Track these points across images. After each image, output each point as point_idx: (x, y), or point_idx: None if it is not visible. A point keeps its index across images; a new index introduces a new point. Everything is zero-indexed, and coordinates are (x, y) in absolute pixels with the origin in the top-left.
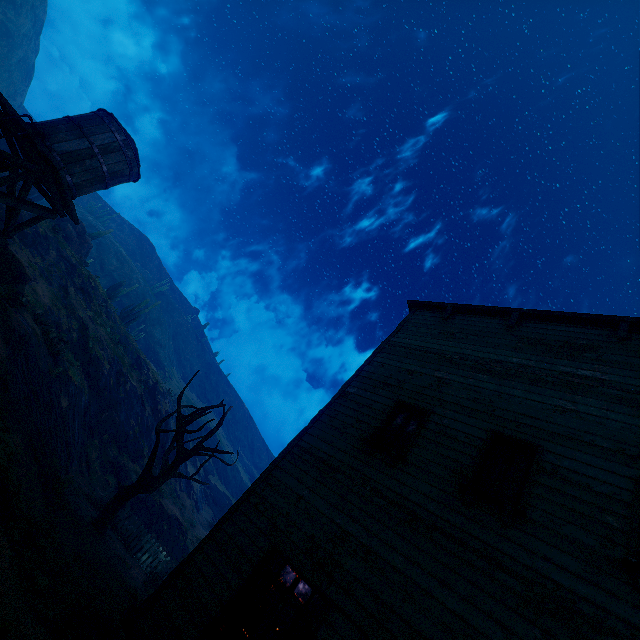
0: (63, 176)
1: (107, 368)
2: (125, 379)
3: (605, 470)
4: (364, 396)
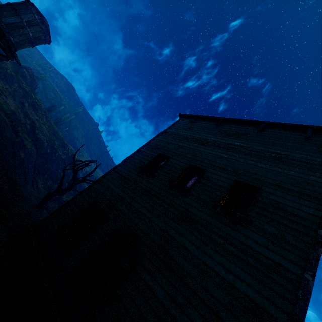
0: (7, 37)
1: (46, 144)
2: (56, 151)
3: (226, 177)
4: (146, 152)
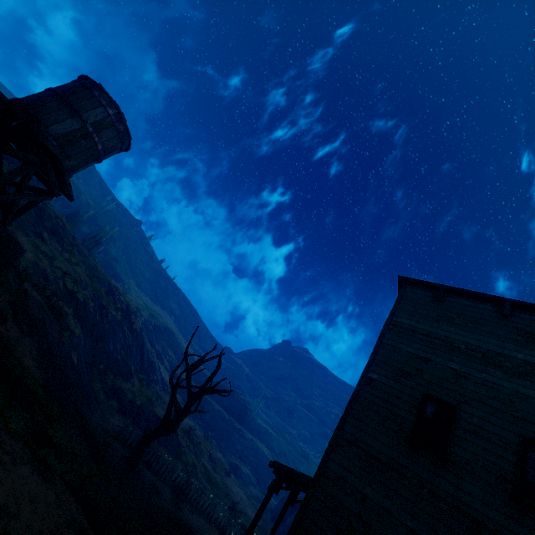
0: (65, 165)
1: (92, 306)
2: (106, 311)
3: None
4: (388, 384)
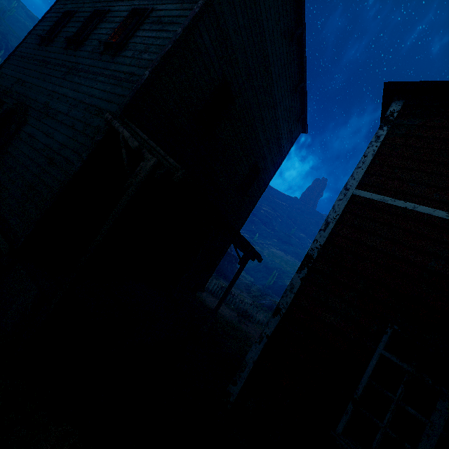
0: None
1: None
2: None
3: (125, 11)
4: (52, 16)
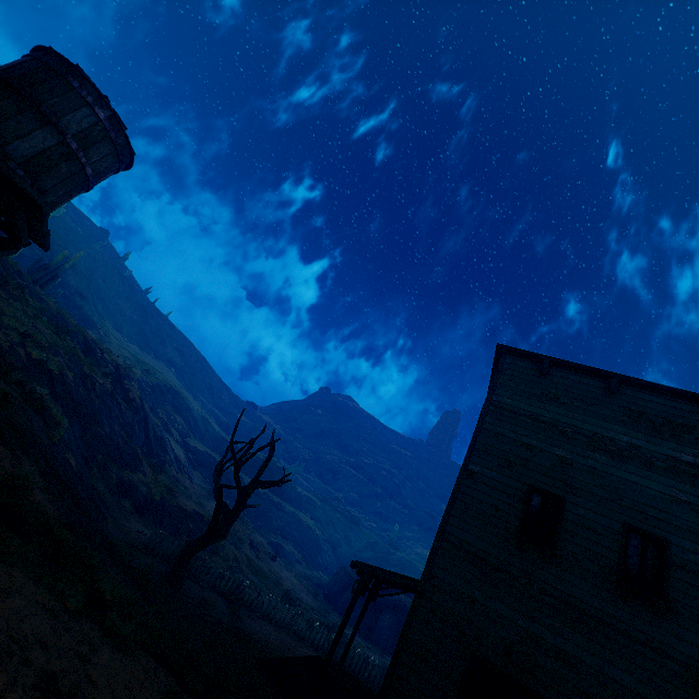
0: (45, 210)
1: (71, 378)
2: (91, 381)
3: None
4: (492, 477)
